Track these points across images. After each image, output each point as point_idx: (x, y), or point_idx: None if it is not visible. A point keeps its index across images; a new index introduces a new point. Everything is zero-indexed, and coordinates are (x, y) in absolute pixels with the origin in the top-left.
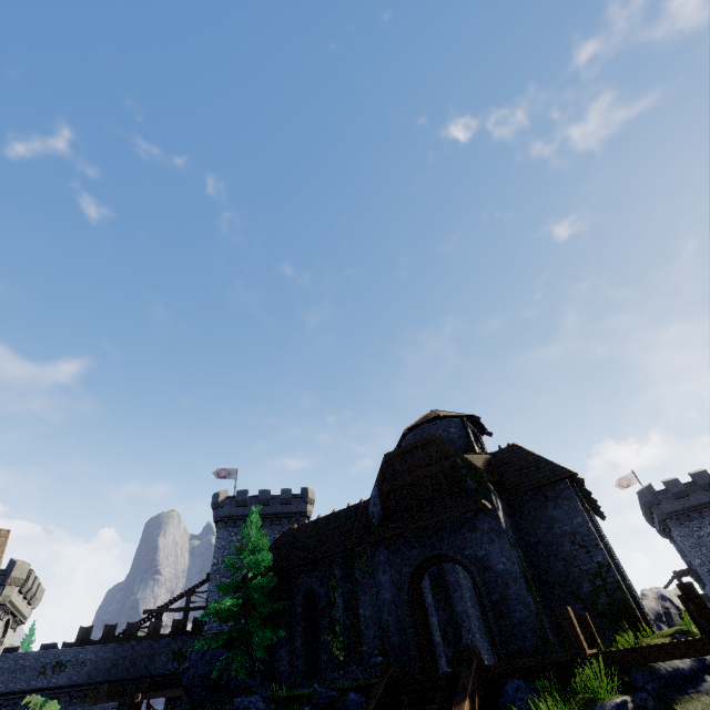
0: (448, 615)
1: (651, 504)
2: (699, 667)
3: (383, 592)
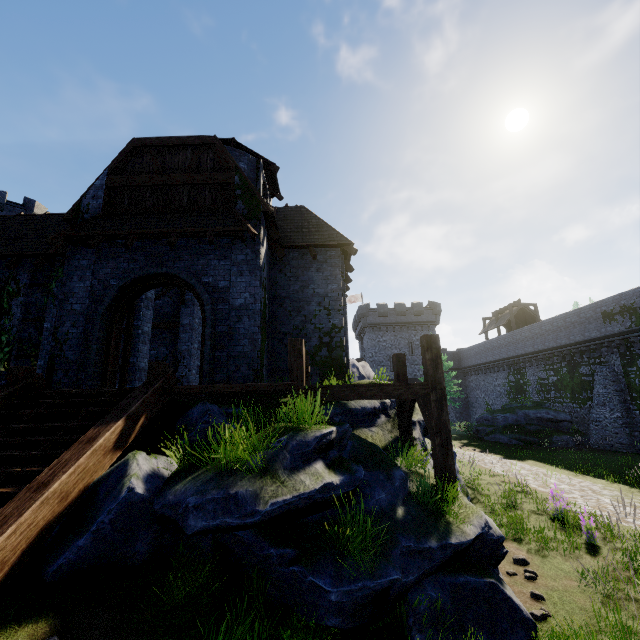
0: (170, 351)
1: (363, 316)
2: (379, 408)
3: (71, 302)
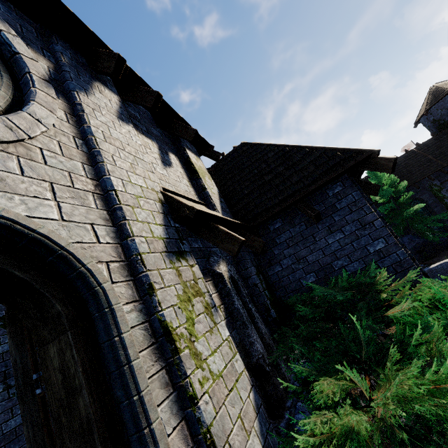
0: None
1: None
2: None
3: None
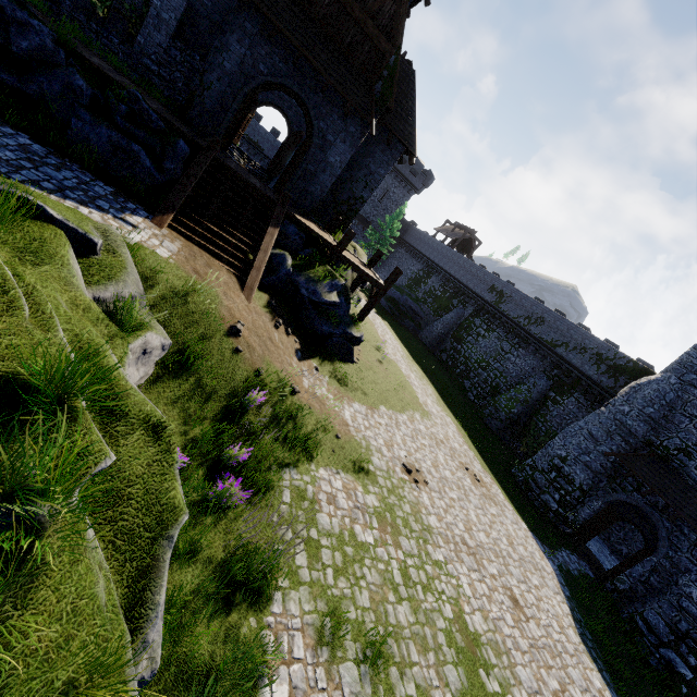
0: None
1: None
2: None
3: (225, 57)
